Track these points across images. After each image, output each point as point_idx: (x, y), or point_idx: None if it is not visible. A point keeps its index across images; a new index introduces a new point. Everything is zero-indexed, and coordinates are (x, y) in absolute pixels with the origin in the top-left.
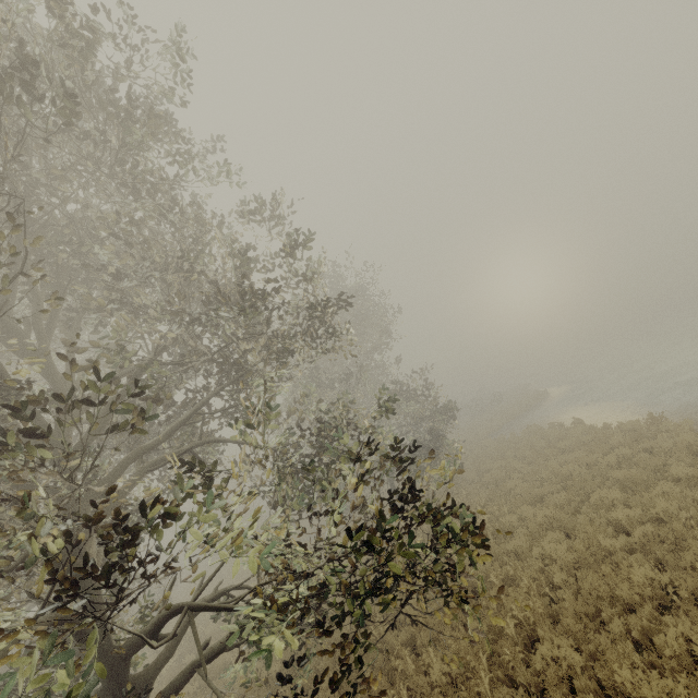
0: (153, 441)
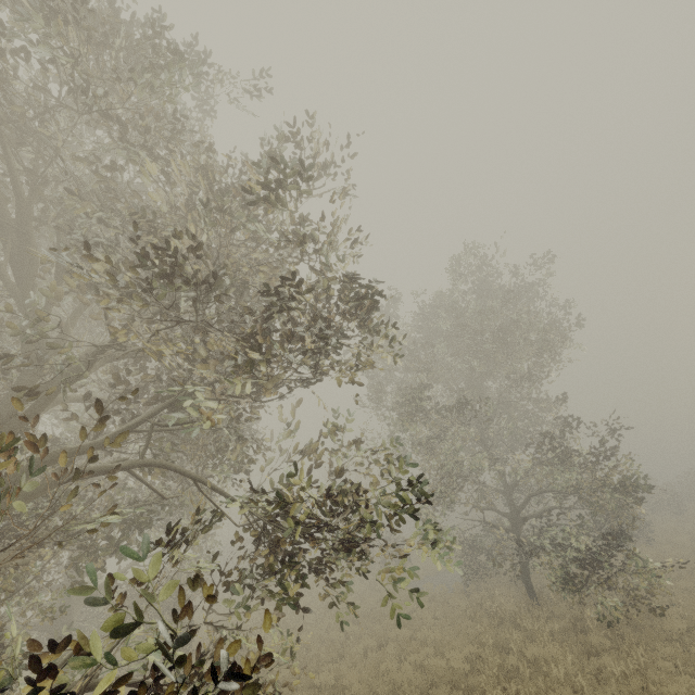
0: (87, 443)
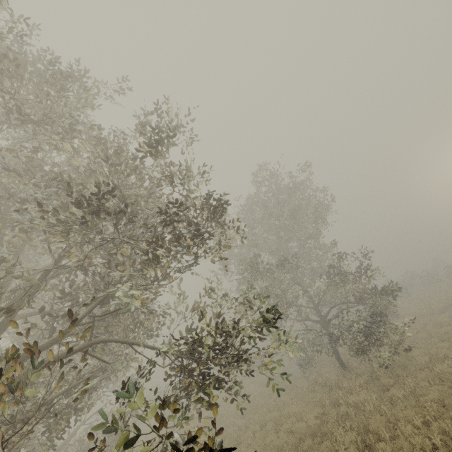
0: (45, 342)
